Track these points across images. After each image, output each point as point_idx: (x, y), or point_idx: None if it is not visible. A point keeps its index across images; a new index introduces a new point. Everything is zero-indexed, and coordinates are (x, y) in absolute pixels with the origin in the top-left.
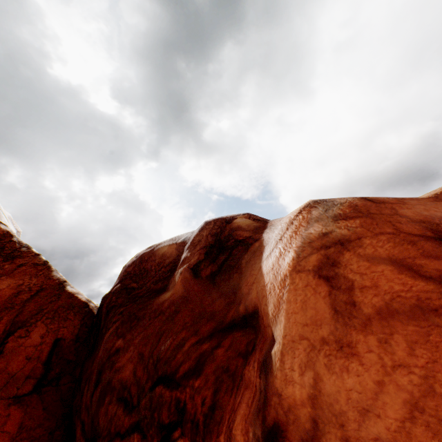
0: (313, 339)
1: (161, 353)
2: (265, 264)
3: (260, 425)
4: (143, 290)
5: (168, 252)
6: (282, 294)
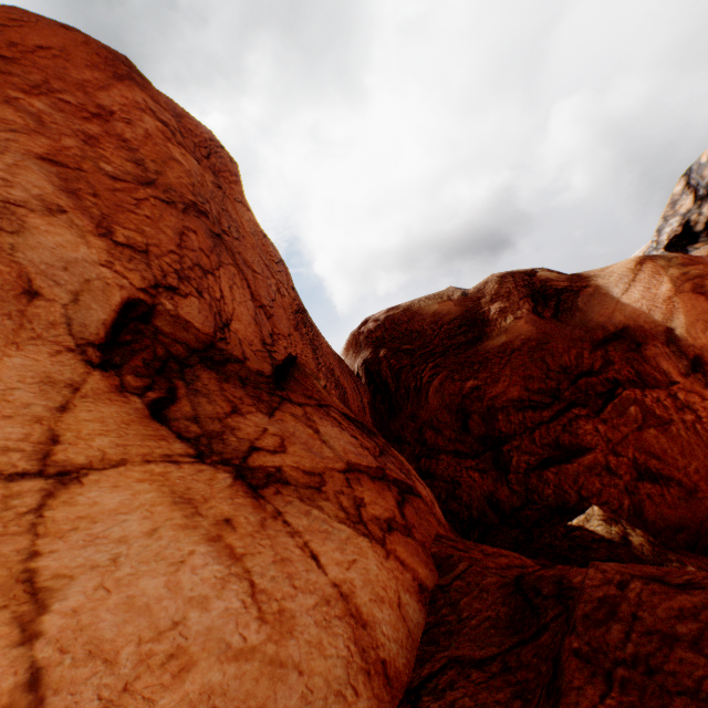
0: (705, 319)
1: (563, 365)
2: (626, 298)
3: (685, 360)
4: (433, 348)
5: (442, 310)
6: (672, 306)
